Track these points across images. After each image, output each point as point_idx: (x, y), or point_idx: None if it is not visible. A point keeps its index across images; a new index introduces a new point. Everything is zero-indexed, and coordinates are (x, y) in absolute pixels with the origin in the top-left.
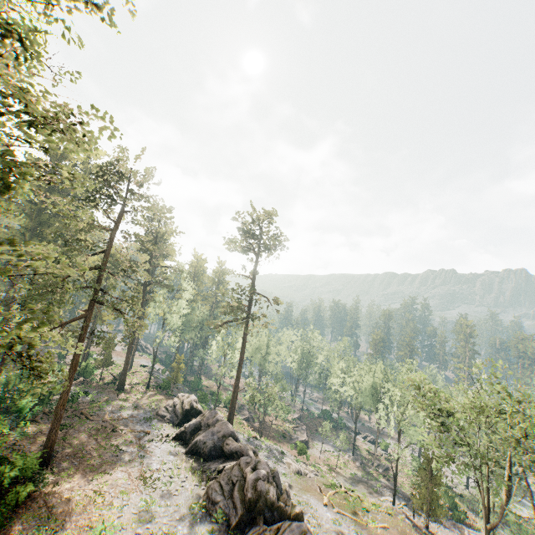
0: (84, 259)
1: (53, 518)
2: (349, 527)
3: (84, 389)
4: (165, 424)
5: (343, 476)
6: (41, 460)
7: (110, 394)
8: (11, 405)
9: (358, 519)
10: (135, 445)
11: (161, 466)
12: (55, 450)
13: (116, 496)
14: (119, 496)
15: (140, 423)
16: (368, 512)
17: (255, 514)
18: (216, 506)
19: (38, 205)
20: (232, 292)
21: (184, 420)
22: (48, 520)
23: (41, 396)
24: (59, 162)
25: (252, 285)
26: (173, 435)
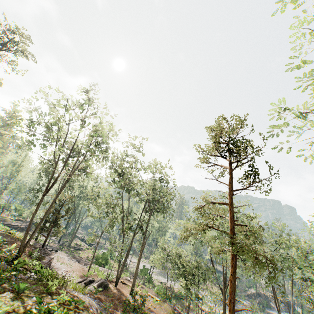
0: None
1: None
2: None
3: None
4: None
5: None
6: None
7: None
8: None
9: None
10: None
11: None
12: None
13: None
14: None
15: None
16: None
17: None
18: None
19: None
20: None
21: None
22: None
23: None
24: None
25: None
26: None
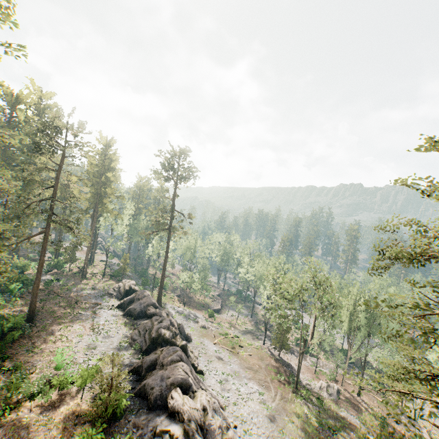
0: (40, 191)
1: (36, 347)
2: (225, 354)
3: (57, 277)
4: (113, 299)
5: (239, 330)
6: (26, 318)
7: (76, 281)
8: (5, 287)
9: (233, 351)
10: (89, 311)
11: (106, 322)
12: (37, 314)
13: (75, 337)
14: (76, 337)
15: (95, 298)
16: (242, 348)
17: (156, 345)
18: (135, 342)
19: (3, 143)
20: (158, 210)
21: (125, 296)
22: (33, 348)
23: (25, 282)
24: (15, 106)
25: (174, 205)
26: (116, 305)
